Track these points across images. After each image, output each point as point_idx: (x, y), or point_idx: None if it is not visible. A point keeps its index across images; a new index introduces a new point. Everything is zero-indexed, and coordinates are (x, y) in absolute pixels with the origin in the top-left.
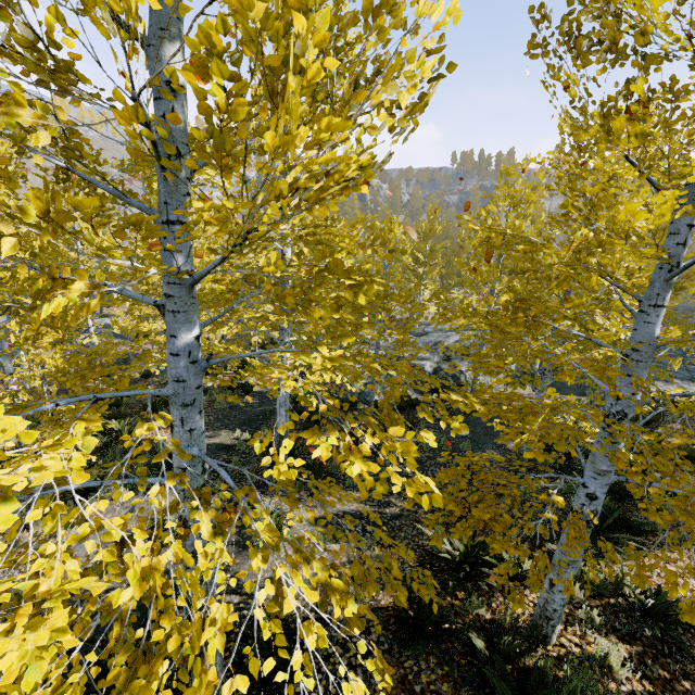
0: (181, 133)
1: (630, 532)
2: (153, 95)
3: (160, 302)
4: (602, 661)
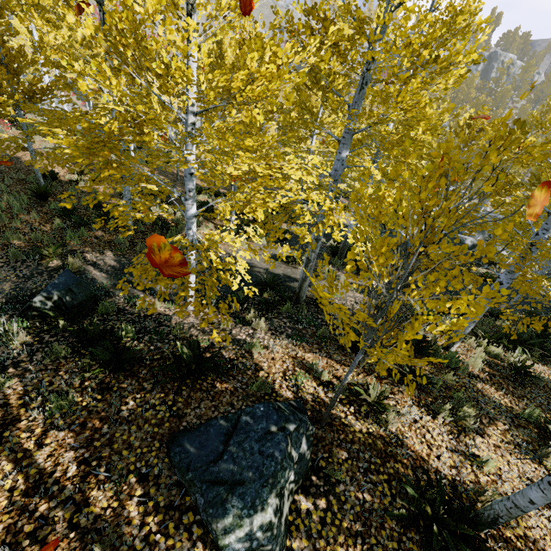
0: (370, 76)
1: (546, 355)
2: (366, 61)
3: (339, 139)
4: (470, 363)
